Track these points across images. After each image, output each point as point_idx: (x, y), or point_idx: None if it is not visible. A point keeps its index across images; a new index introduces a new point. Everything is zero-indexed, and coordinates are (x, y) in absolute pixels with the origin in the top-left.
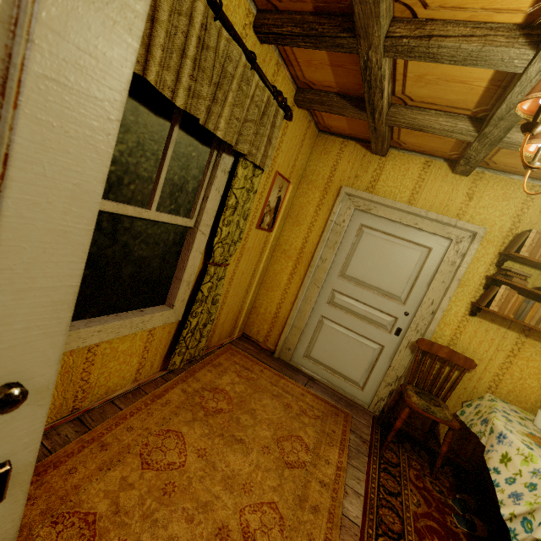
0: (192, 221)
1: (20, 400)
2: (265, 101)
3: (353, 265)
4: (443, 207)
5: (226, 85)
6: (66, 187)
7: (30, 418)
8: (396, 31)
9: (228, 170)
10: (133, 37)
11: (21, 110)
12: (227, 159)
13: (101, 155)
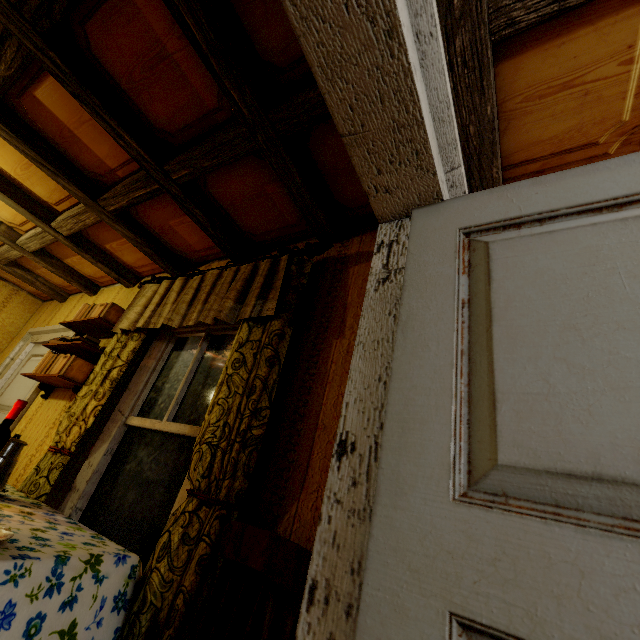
0: None
1: None
2: None
3: (7, 391)
4: None
5: None
6: None
7: None
8: None
9: None
10: None
11: None
12: None
13: None
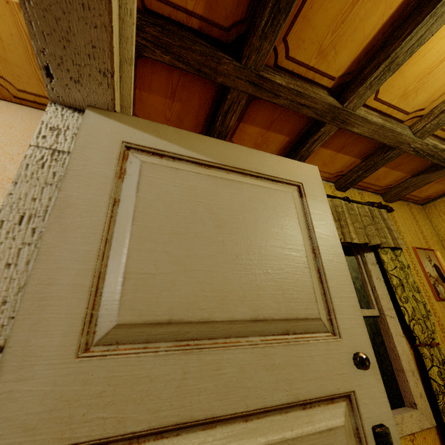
0: (375, 310)
1: (368, 360)
2: (368, 211)
3: None
4: None
5: (342, 217)
6: (333, 252)
7: (377, 389)
8: (417, 128)
9: (375, 262)
10: (326, 202)
11: (315, 232)
12: (369, 255)
13: (336, 239)
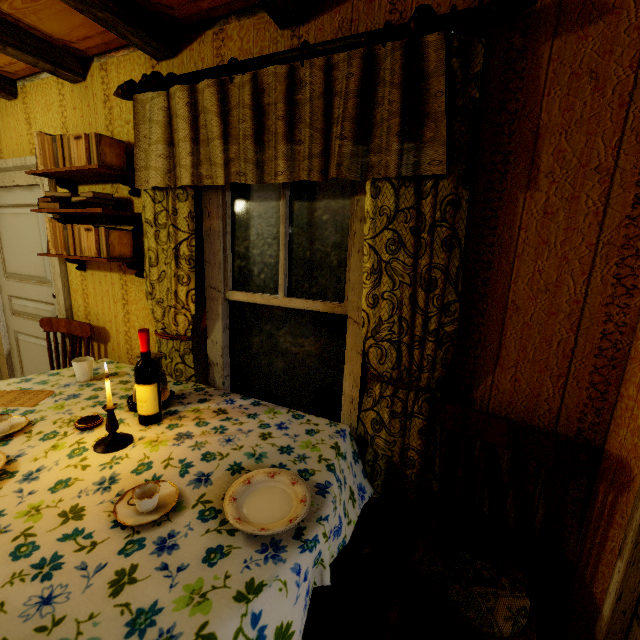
0: None
1: None
2: None
3: (7, 258)
4: (20, 148)
5: None
6: None
7: None
8: None
9: None
10: None
11: None
12: None
13: None
